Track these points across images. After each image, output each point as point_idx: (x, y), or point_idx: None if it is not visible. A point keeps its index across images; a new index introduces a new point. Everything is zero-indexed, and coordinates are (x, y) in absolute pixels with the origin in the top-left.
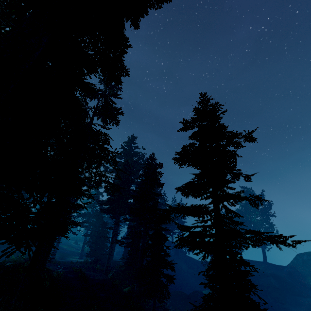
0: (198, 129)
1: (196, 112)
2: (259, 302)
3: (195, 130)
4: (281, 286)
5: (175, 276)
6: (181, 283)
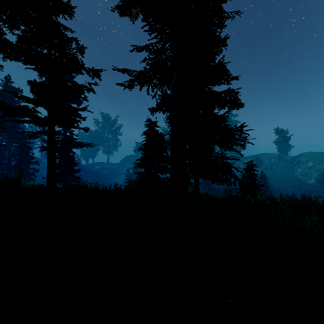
0: None
1: None
2: (98, 181)
3: None
4: (111, 172)
5: (36, 179)
6: (43, 182)
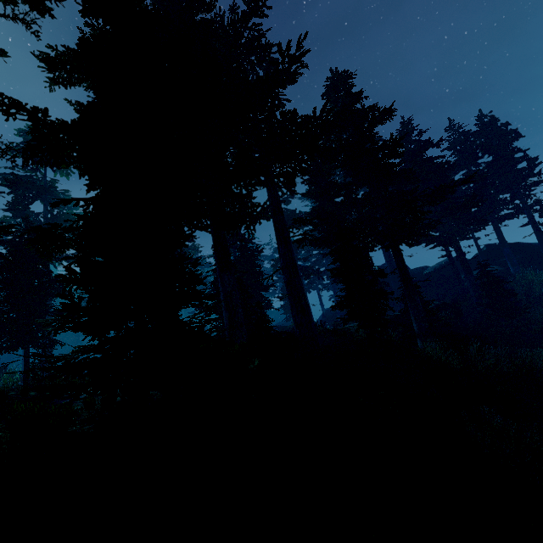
0: None
1: None
2: None
3: None
4: None
5: None
6: None
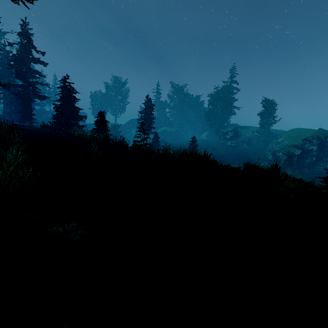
0: (21, 46)
1: (19, 33)
2: None
3: (21, 44)
4: None
5: None
6: None
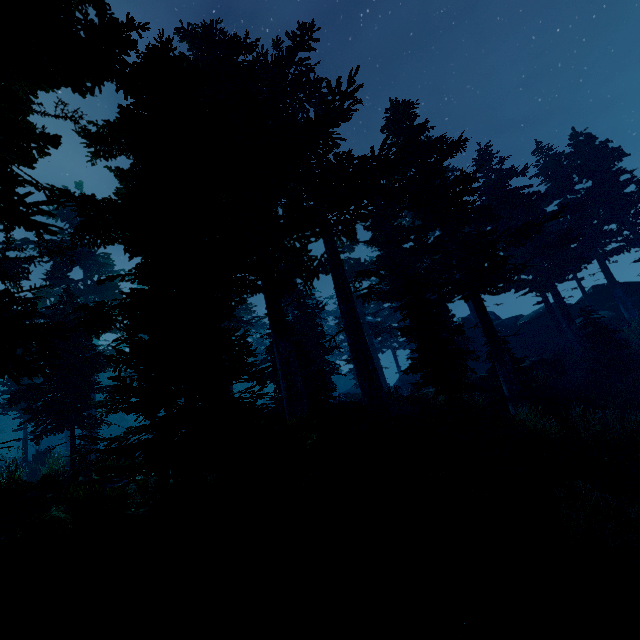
0: None
1: None
2: None
3: None
4: None
5: None
6: None
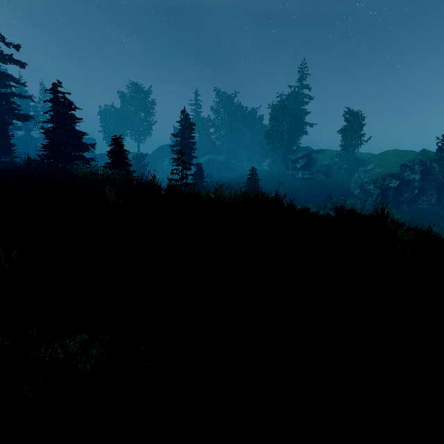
0: None
1: None
2: None
3: None
4: None
5: None
6: None
